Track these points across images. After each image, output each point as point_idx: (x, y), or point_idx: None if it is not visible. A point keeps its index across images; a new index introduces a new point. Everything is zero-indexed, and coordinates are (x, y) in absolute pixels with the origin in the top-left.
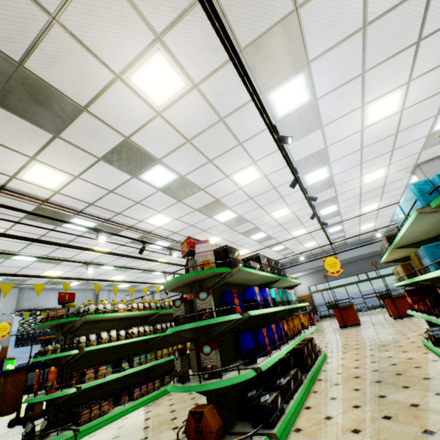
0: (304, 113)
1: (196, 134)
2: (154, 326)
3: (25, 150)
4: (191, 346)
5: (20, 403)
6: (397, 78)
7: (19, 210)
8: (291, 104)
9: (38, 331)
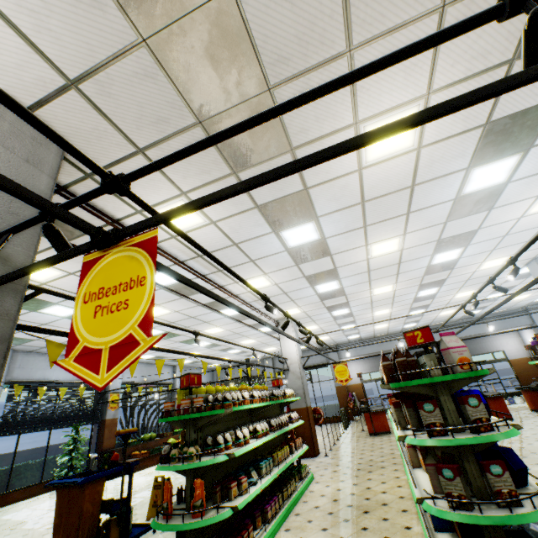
0: (487, 193)
1: (376, 196)
2: (260, 420)
3: (183, 183)
4: (428, 461)
5: (97, 526)
6: None
7: (227, 269)
8: (485, 182)
9: (29, 414)
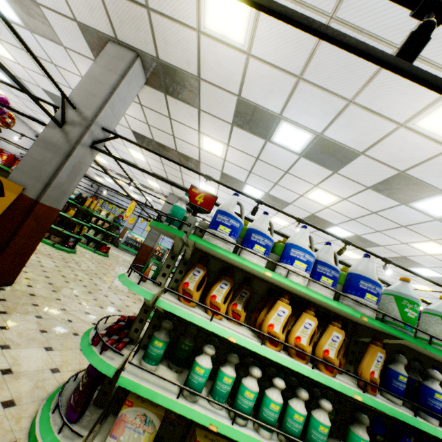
0: (269, 197)
1: None
2: None
3: None
4: None
5: None
6: (302, 184)
7: None
8: (257, 194)
9: None
